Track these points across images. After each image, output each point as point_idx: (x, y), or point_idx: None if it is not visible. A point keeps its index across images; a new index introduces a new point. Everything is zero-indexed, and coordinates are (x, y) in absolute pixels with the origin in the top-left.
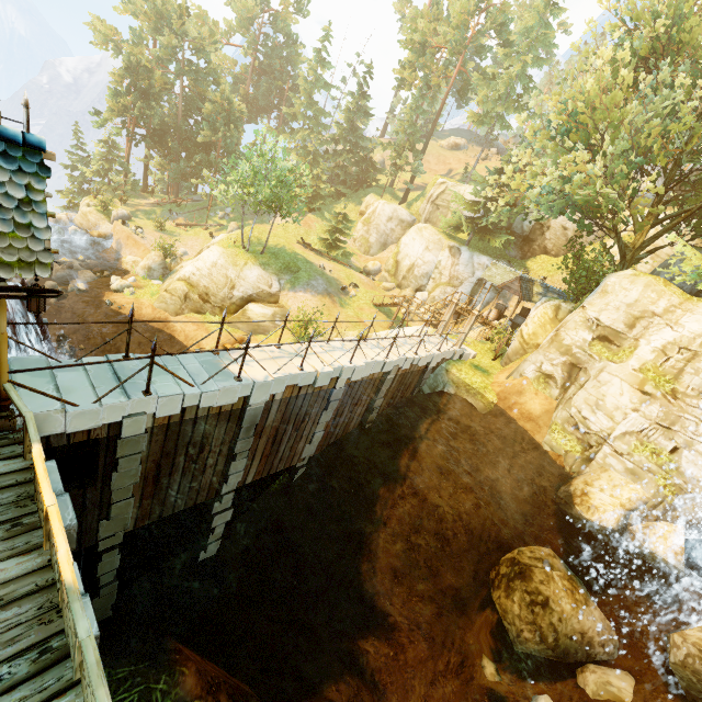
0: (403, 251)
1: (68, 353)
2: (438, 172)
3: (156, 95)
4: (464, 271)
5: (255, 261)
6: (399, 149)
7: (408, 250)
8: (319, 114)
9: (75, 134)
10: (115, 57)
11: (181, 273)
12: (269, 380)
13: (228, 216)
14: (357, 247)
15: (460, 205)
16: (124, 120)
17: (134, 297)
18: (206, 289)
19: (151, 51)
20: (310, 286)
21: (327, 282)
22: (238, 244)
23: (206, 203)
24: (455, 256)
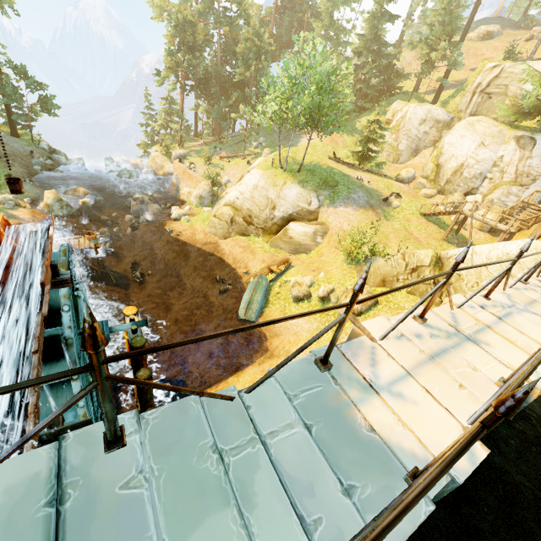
0: (446, 152)
1: (138, 279)
2: (468, 67)
3: (199, 47)
4: (540, 164)
5: (293, 179)
6: (433, 43)
7: (454, 150)
8: (340, 32)
9: (145, 97)
10: (169, 26)
11: (226, 198)
12: (479, 457)
13: (261, 145)
14: (384, 157)
15: (531, 84)
16: (177, 75)
17: (189, 224)
18: (249, 211)
19: (194, 7)
20: (351, 200)
21: (367, 194)
22: (275, 165)
23: (242, 137)
24: (525, 147)
